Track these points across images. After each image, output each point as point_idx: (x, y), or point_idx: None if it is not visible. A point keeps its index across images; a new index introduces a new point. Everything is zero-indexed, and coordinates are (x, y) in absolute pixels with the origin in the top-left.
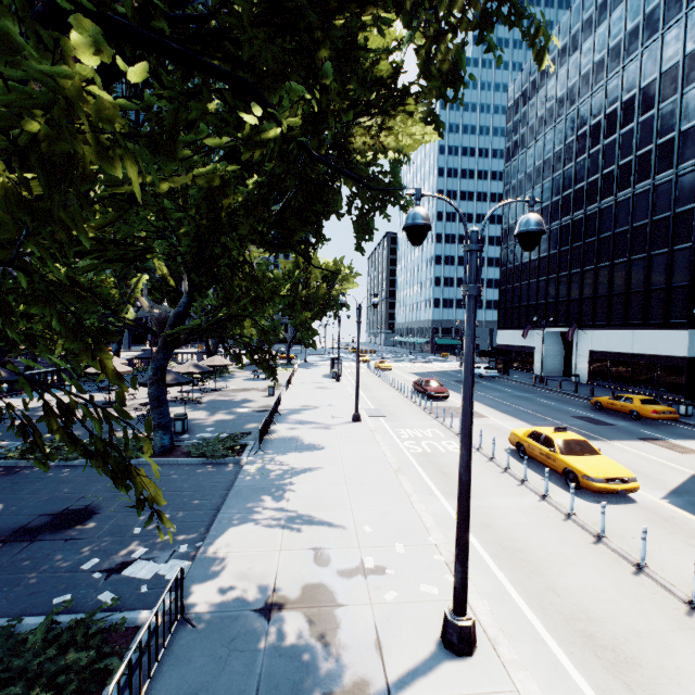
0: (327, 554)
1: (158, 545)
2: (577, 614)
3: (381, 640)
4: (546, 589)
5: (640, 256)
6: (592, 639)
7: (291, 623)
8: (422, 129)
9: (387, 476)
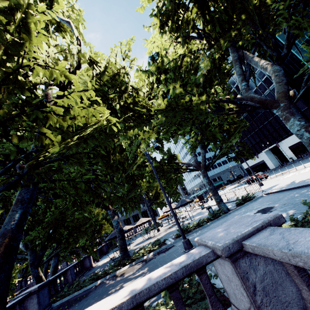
0: None
1: None
2: None
3: None
4: None
5: None
6: None
7: None
8: None
9: None
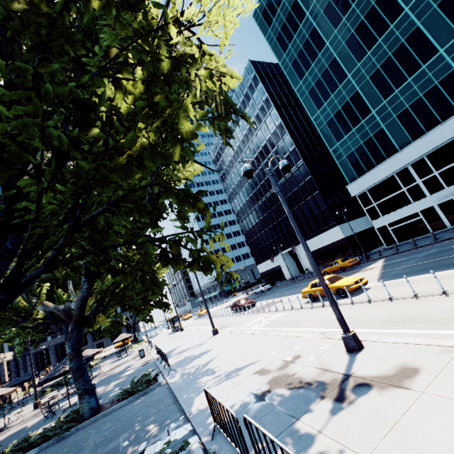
0: (264, 370)
1: (152, 436)
2: (385, 320)
3: (325, 368)
4: (368, 322)
5: (302, 203)
6: (397, 321)
7: (278, 393)
8: (192, 167)
9: (259, 337)
